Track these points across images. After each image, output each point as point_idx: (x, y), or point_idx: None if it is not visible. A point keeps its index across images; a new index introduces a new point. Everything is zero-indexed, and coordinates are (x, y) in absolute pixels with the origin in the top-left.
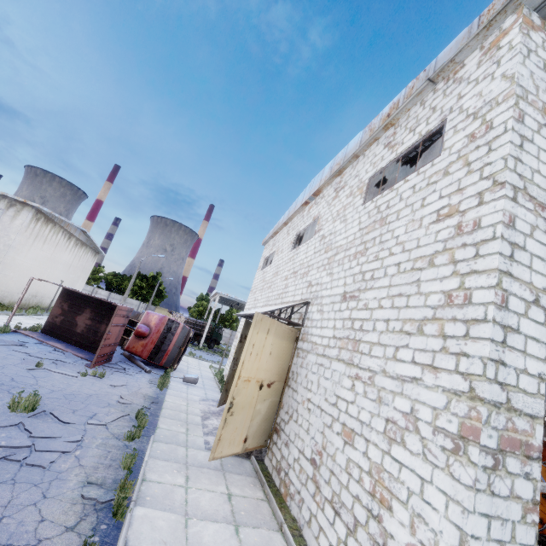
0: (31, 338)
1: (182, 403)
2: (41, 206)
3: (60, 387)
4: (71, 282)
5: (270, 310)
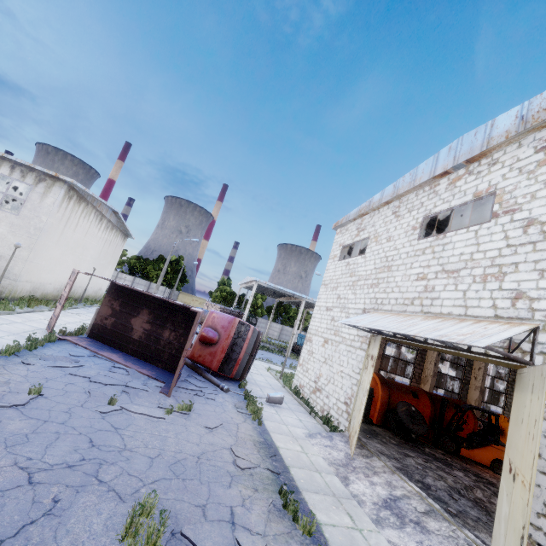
0: (80, 347)
1: (297, 449)
2: (75, 180)
3: (155, 447)
4: (101, 269)
5: (491, 341)
